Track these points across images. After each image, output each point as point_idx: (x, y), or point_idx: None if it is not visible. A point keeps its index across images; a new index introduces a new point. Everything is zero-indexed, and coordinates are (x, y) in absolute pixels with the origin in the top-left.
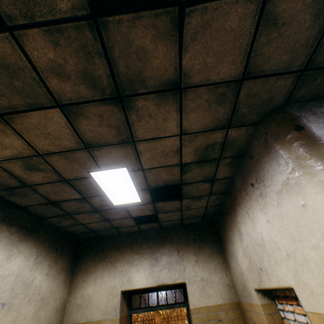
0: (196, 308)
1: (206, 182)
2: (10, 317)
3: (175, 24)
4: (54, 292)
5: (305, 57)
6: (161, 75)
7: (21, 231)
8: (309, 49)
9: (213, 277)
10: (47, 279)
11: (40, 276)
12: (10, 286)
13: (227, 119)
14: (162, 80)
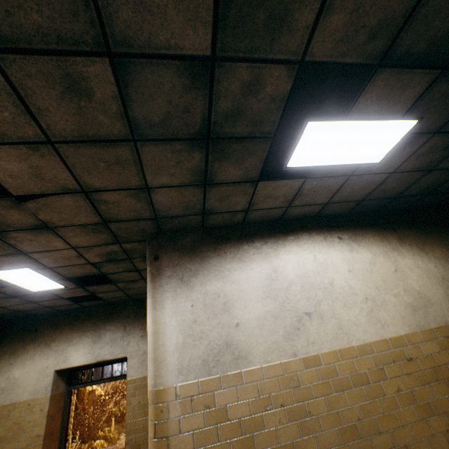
0: (133, 379)
1: (131, 272)
2: None
3: (17, 203)
4: None
5: (151, 213)
6: (24, 222)
7: None
8: (150, 210)
9: None
10: None
11: None
12: None
13: (113, 239)
14: (27, 224)
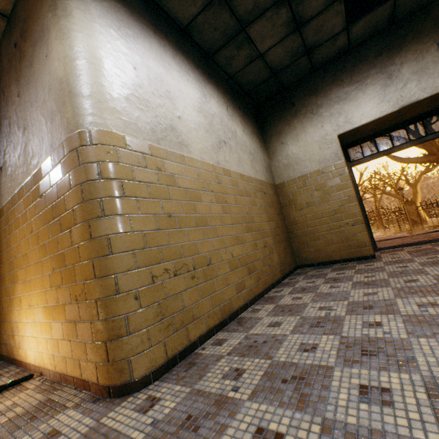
0: None
1: None
2: (234, 156)
3: None
4: (257, 153)
5: None
6: None
7: (198, 70)
8: None
9: None
10: (246, 137)
11: (239, 130)
12: (221, 128)
13: None
14: None
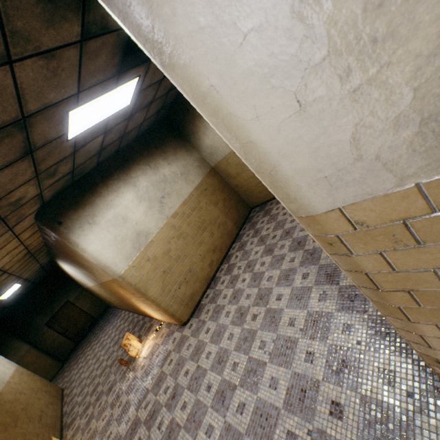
0: None
1: None
2: (173, 196)
3: None
4: (187, 164)
5: None
6: None
7: (120, 171)
8: None
9: None
10: (173, 165)
11: (166, 169)
12: (156, 190)
13: None
14: None
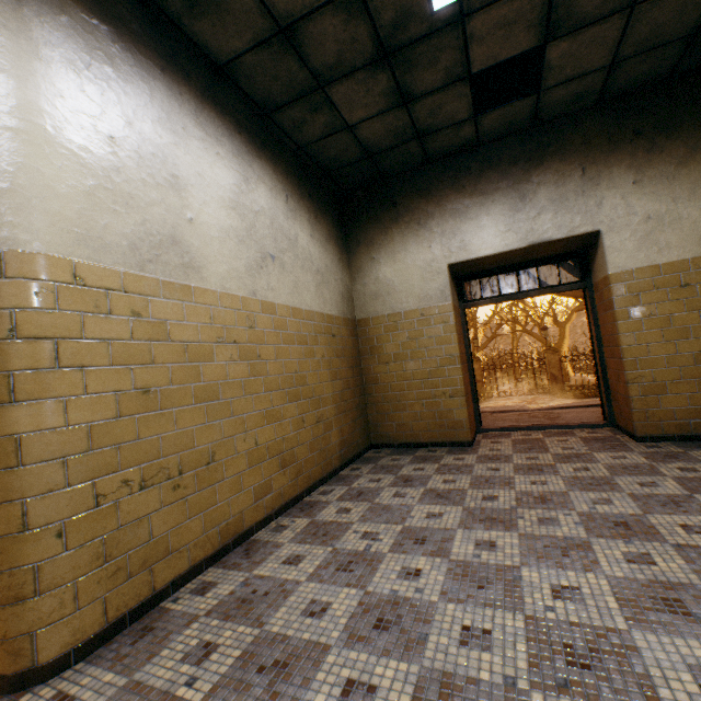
0: (623, 273)
1: None
2: (288, 279)
3: None
4: (331, 271)
5: None
6: None
7: (242, 134)
8: None
9: (682, 209)
10: (315, 245)
11: (303, 235)
12: (270, 234)
13: None
14: None
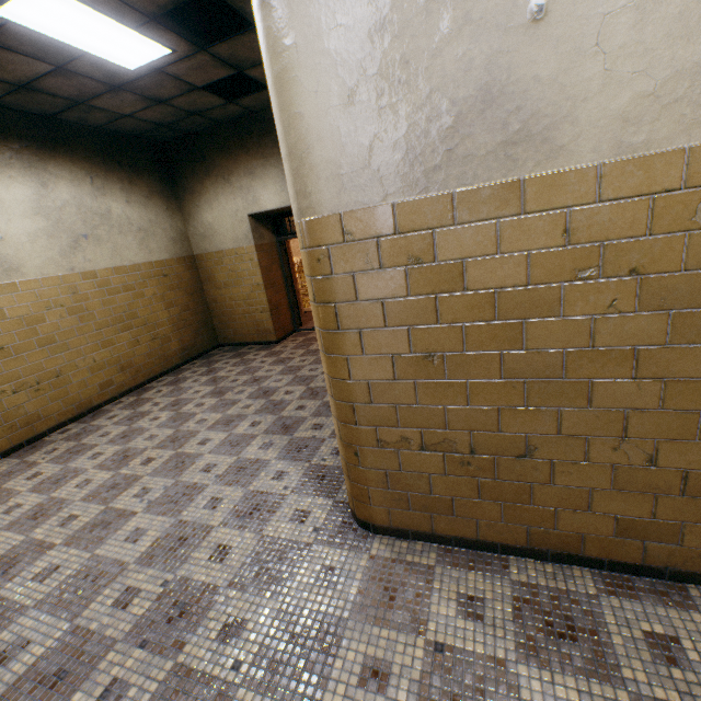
0: None
1: None
2: (106, 248)
3: None
4: (158, 223)
5: None
6: None
7: (31, 146)
8: None
9: None
10: (134, 208)
11: (118, 205)
12: (79, 219)
13: None
14: None
